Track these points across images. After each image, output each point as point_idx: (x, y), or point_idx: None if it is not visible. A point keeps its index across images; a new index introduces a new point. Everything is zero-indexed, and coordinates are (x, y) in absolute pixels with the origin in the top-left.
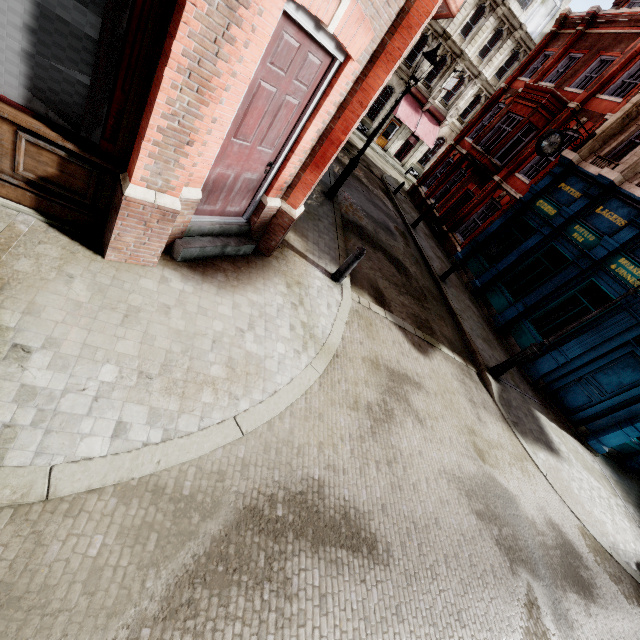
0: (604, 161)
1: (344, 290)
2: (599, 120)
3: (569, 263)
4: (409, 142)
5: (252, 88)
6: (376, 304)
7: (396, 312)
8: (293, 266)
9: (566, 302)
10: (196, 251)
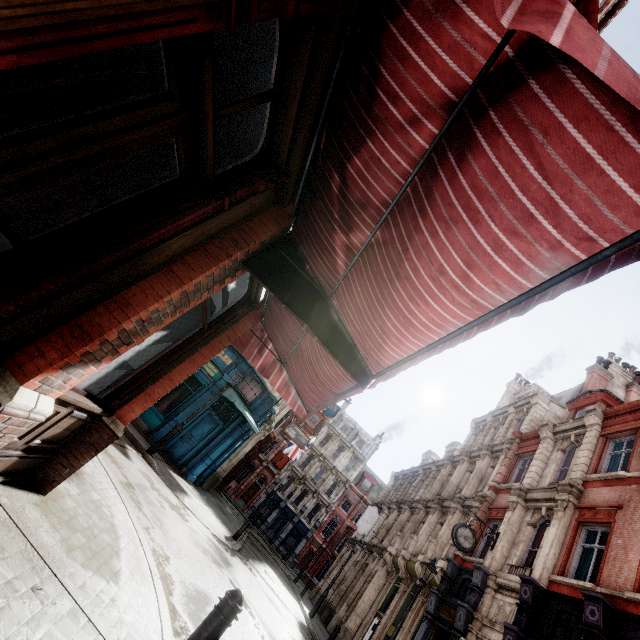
0: None
1: None
2: None
3: None
4: None
5: None
6: None
7: None
8: None
9: None
10: None
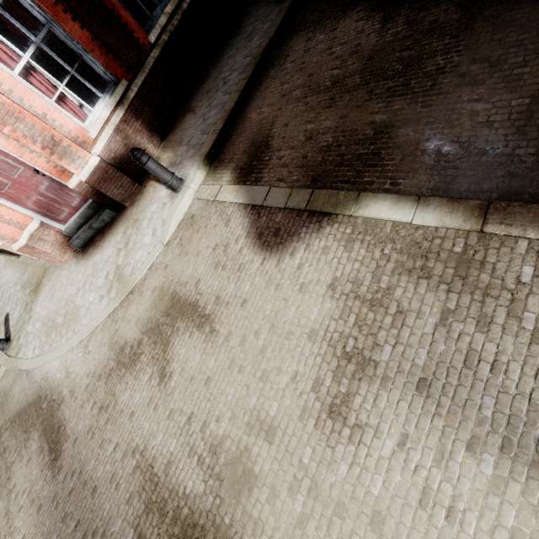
0: None
1: (178, 198)
2: None
3: None
4: None
5: None
6: (235, 182)
7: (271, 173)
8: (143, 202)
9: None
10: (79, 241)
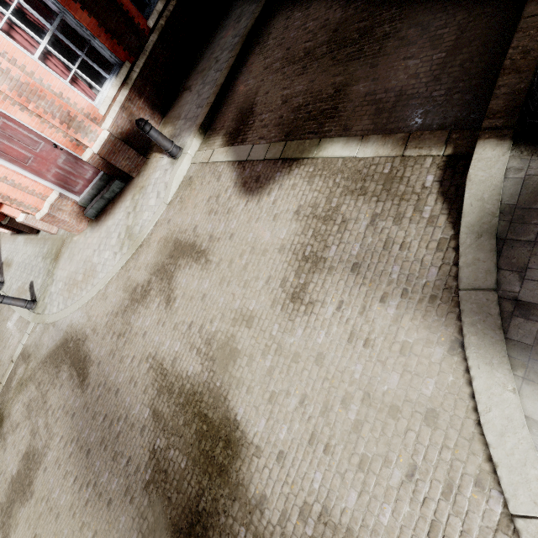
0: None
1: (177, 163)
2: None
3: None
4: None
5: None
6: (225, 145)
7: (254, 134)
8: (147, 171)
9: None
10: (93, 211)
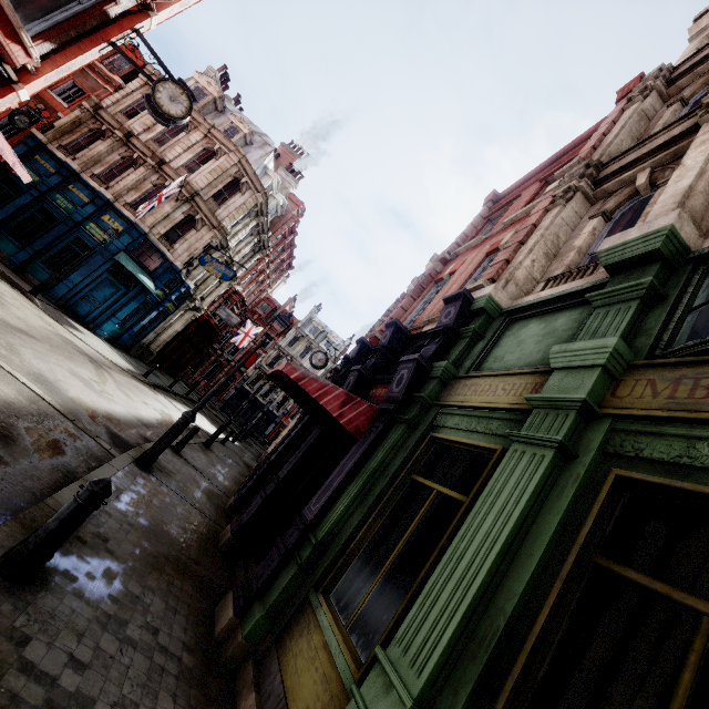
0: (66, 151)
1: None
2: (55, 114)
3: (60, 222)
4: None
5: None
6: None
7: None
8: None
9: (64, 249)
10: None
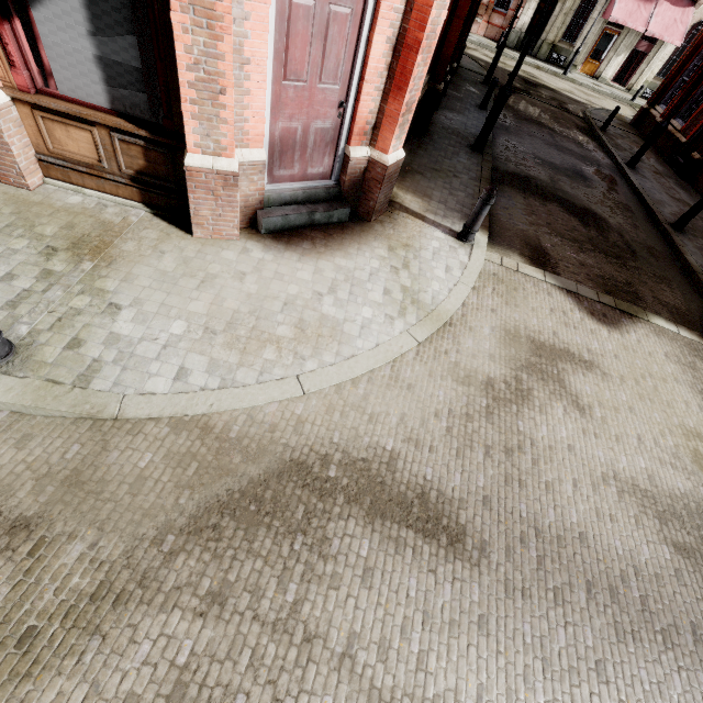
0: None
1: (475, 250)
2: None
3: None
4: (639, 52)
5: (283, 10)
6: (530, 265)
7: (566, 274)
8: (402, 229)
9: None
10: (279, 221)
